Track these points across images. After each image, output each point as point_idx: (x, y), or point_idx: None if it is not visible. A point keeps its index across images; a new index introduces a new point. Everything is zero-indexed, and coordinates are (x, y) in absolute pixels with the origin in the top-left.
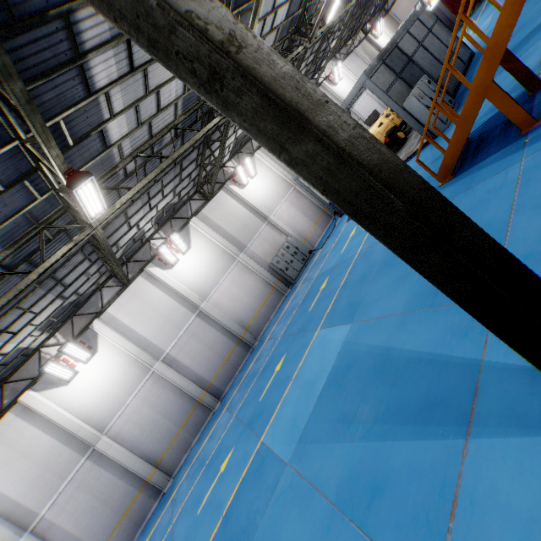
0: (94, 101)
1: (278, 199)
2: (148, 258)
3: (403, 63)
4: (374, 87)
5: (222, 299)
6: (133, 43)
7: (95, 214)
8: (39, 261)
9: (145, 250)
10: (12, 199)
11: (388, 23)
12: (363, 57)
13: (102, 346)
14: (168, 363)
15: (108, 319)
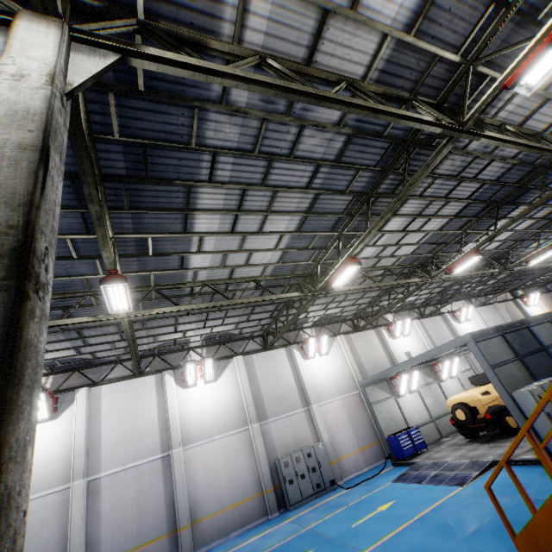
0: (187, 237)
1: (334, 393)
2: (175, 364)
3: (531, 348)
4: (478, 352)
5: (200, 460)
6: (241, 218)
7: (119, 309)
8: (75, 314)
9: (179, 356)
10: (80, 266)
11: (546, 299)
12: (502, 314)
13: (65, 416)
14: (89, 490)
15: (94, 395)
